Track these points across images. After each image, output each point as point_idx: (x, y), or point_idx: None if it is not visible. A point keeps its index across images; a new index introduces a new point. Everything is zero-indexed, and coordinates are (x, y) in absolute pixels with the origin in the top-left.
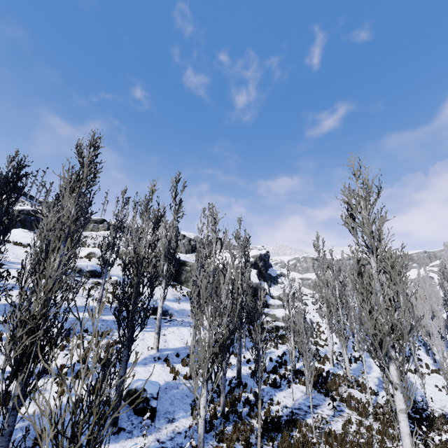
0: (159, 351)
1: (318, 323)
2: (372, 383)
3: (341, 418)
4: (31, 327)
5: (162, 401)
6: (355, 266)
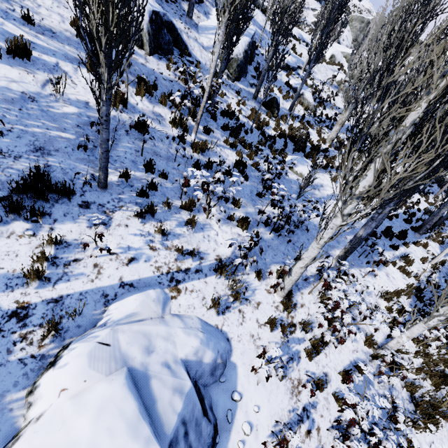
0: None
1: None
2: None
3: None
4: None
5: None
6: None
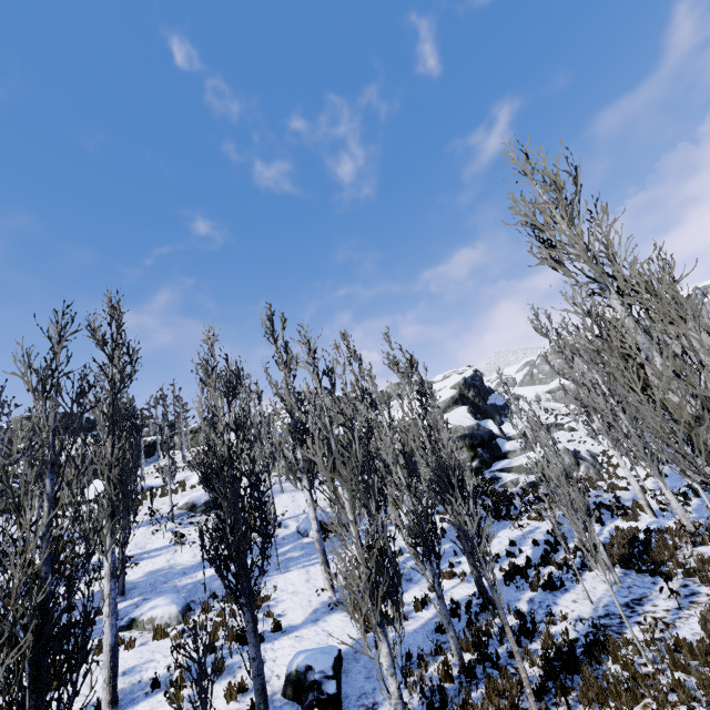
0: (336, 590)
1: (604, 453)
2: None
3: (696, 609)
4: (12, 633)
5: (352, 677)
6: (586, 324)
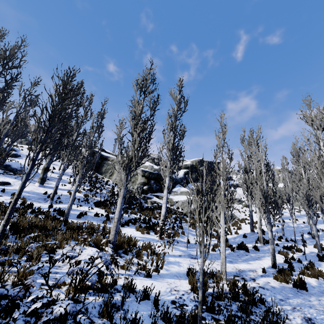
0: None
1: (243, 220)
2: (198, 267)
3: None
4: None
5: None
6: None
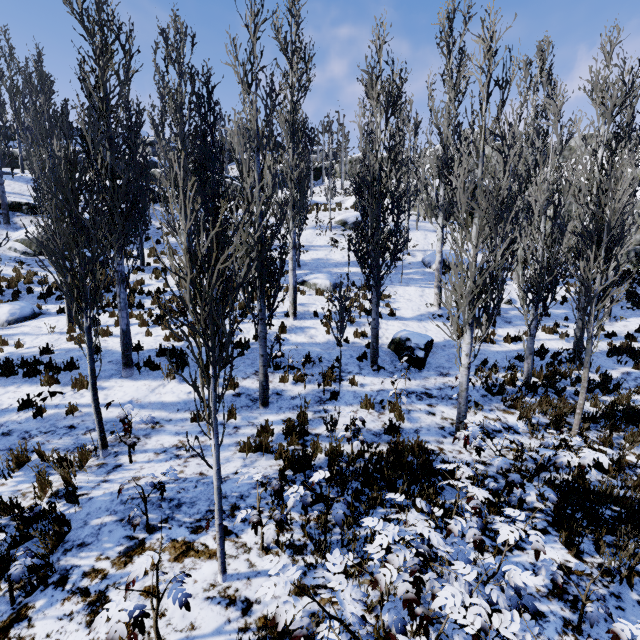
0: (442, 309)
1: None
2: None
3: None
4: (248, 248)
5: (436, 356)
6: None
